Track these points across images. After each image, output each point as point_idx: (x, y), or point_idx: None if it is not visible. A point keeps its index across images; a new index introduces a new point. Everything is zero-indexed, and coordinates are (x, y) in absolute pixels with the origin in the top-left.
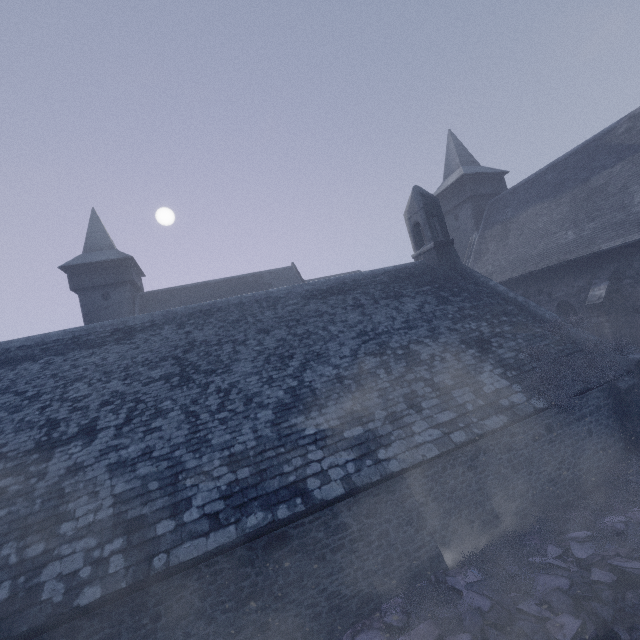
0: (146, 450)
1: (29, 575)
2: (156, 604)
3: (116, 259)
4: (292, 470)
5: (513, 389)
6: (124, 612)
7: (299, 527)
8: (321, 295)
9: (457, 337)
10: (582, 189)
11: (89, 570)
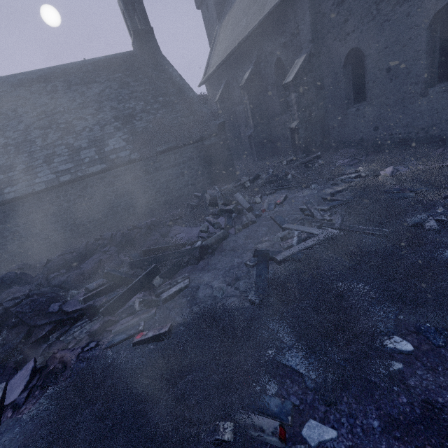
0: None
1: None
2: None
3: None
4: None
5: (126, 148)
6: None
7: None
8: (29, 83)
9: (113, 114)
10: None
11: None
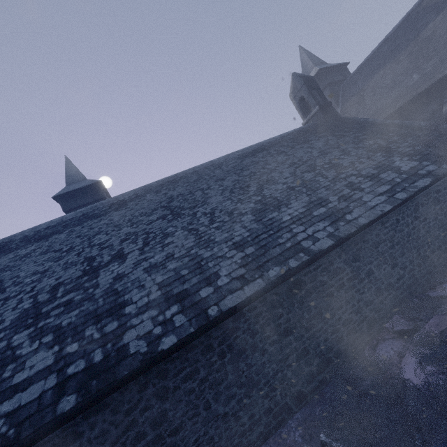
0: (168, 255)
1: (113, 342)
2: (219, 344)
3: (90, 184)
4: (286, 240)
5: (424, 164)
6: (197, 353)
7: (307, 274)
8: (250, 154)
9: (363, 150)
10: (415, 44)
11: (160, 328)
